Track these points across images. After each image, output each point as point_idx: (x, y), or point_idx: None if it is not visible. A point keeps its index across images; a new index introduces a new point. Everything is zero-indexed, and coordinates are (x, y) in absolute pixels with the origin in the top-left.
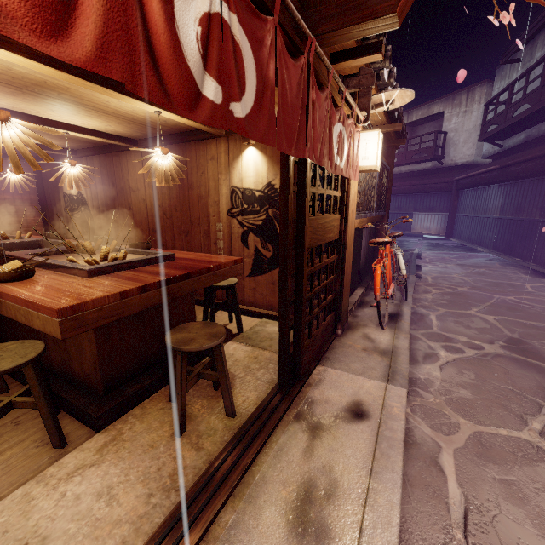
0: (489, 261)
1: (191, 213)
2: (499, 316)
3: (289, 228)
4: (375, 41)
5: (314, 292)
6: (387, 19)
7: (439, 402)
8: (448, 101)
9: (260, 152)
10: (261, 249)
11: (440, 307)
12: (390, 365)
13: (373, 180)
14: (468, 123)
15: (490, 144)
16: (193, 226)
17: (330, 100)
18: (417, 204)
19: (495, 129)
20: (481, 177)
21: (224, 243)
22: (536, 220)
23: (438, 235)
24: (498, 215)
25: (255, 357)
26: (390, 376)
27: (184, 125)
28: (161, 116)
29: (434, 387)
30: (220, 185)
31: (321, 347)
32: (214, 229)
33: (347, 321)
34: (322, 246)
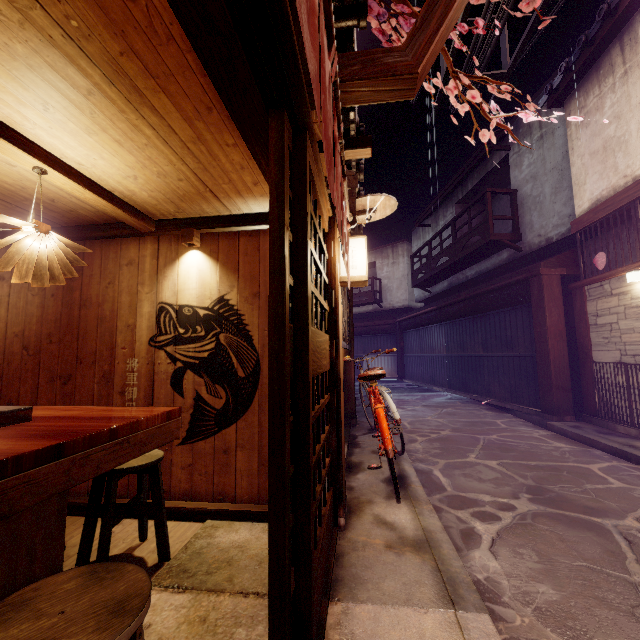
0: (450, 400)
1: (80, 344)
2: (499, 460)
3: (286, 339)
4: (362, 136)
5: (317, 455)
6: (405, 80)
7: (530, 622)
8: (377, 253)
9: (208, 257)
10: (206, 395)
11: (438, 458)
12: (439, 568)
13: (344, 306)
14: (398, 272)
15: (420, 290)
16: (81, 367)
17: (340, 161)
18: (366, 346)
19: (424, 276)
20: (421, 318)
21: (139, 392)
22: (481, 356)
23: (390, 377)
24: (445, 352)
25: (203, 617)
26: (451, 592)
27: (86, 212)
28: (46, 189)
29: (506, 591)
30: (139, 300)
31: (327, 560)
32: (121, 369)
33: (346, 499)
34: (319, 377)
